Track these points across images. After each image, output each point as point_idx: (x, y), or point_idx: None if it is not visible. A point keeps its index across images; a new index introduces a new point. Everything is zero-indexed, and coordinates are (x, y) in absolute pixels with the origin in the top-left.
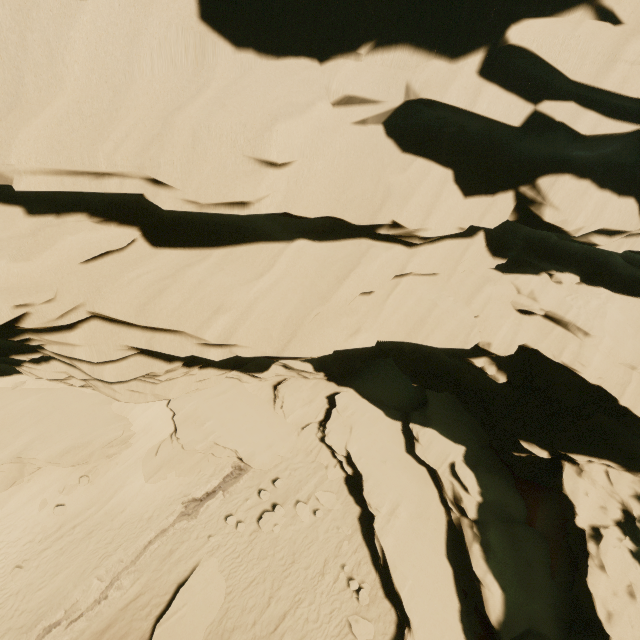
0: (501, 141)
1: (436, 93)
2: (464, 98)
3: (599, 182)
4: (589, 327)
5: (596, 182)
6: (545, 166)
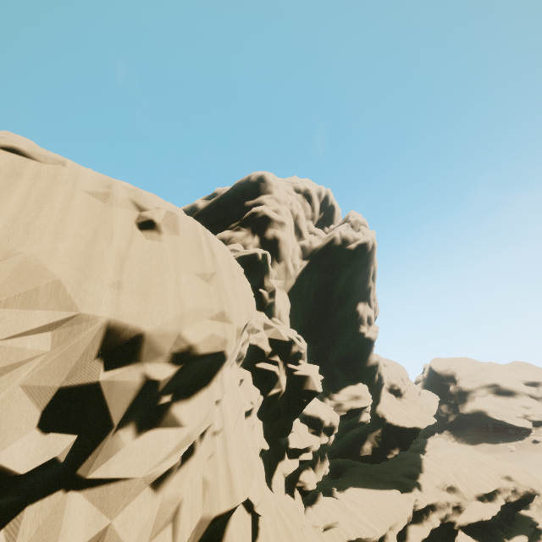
0: (290, 473)
1: (291, 470)
2: (294, 467)
3: (307, 468)
4: (336, 519)
5: (307, 469)
6: (297, 473)
